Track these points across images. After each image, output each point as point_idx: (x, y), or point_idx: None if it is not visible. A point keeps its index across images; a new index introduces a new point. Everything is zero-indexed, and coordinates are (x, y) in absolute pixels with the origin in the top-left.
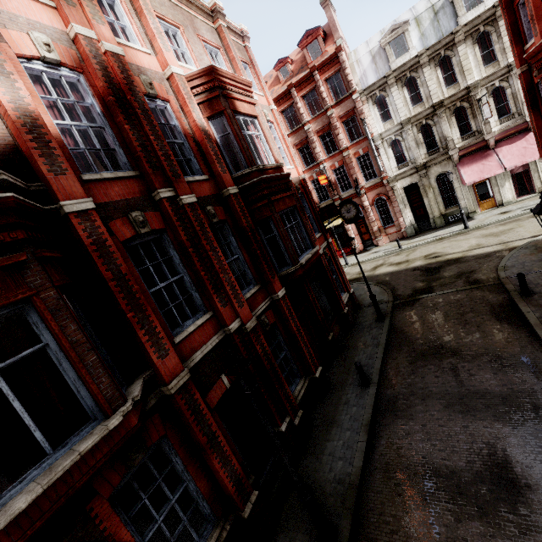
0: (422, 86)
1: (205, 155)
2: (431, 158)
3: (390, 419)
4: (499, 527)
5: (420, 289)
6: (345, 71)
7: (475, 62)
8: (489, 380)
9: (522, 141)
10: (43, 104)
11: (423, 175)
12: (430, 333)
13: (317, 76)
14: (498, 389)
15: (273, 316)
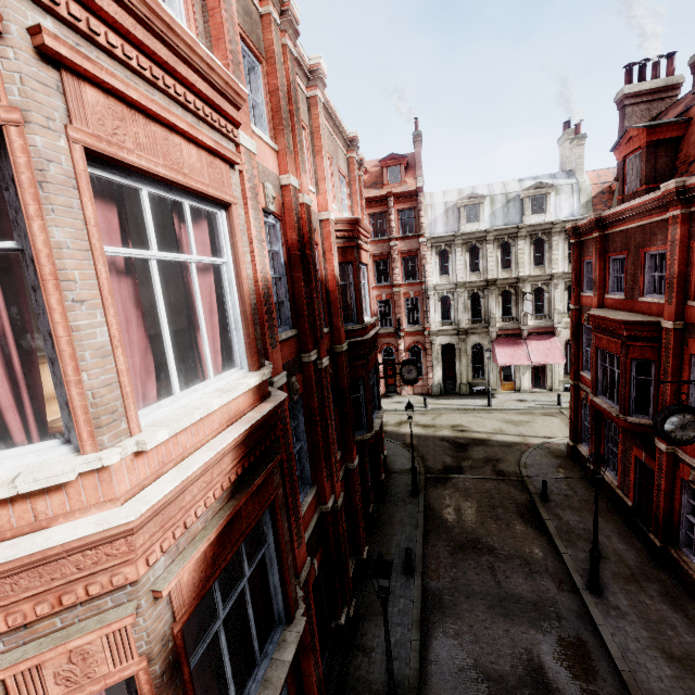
0: (482, 259)
1: (331, 305)
2: (473, 326)
3: (439, 616)
4: None
5: (451, 466)
6: (420, 212)
7: (528, 259)
8: (522, 585)
9: (547, 342)
10: None
11: (463, 340)
12: (466, 522)
13: (391, 203)
14: (529, 595)
15: (344, 487)
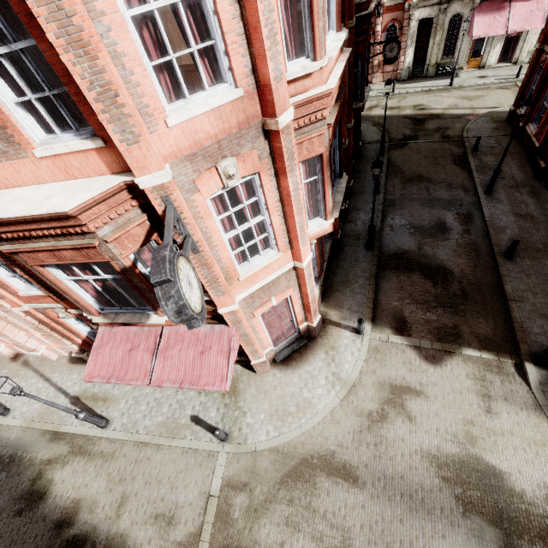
0: None
1: None
2: None
3: (392, 209)
4: (437, 239)
5: (409, 136)
6: None
7: None
8: (443, 194)
9: (534, 2)
10: None
11: (443, 11)
12: (415, 168)
13: None
14: (447, 198)
15: None
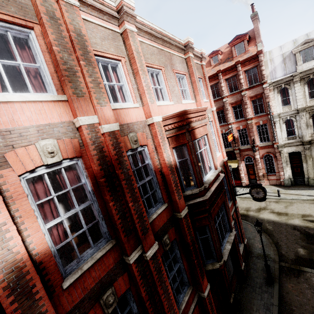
0: None
1: (167, 184)
2: None
3: None
4: None
5: (302, 257)
6: (261, 67)
7: None
8: None
9: None
10: (38, 216)
11: (307, 148)
12: None
13: (239, 68)
14: None
15: (198, 310)
